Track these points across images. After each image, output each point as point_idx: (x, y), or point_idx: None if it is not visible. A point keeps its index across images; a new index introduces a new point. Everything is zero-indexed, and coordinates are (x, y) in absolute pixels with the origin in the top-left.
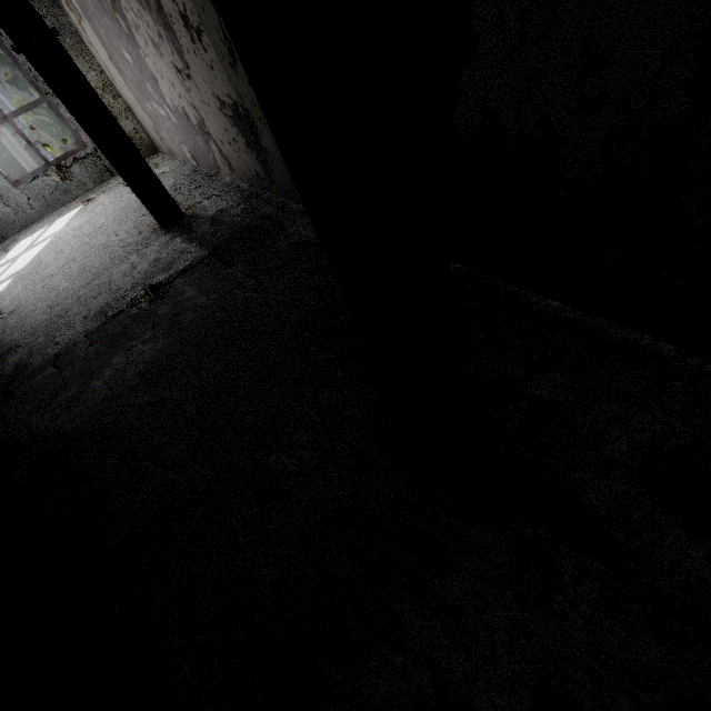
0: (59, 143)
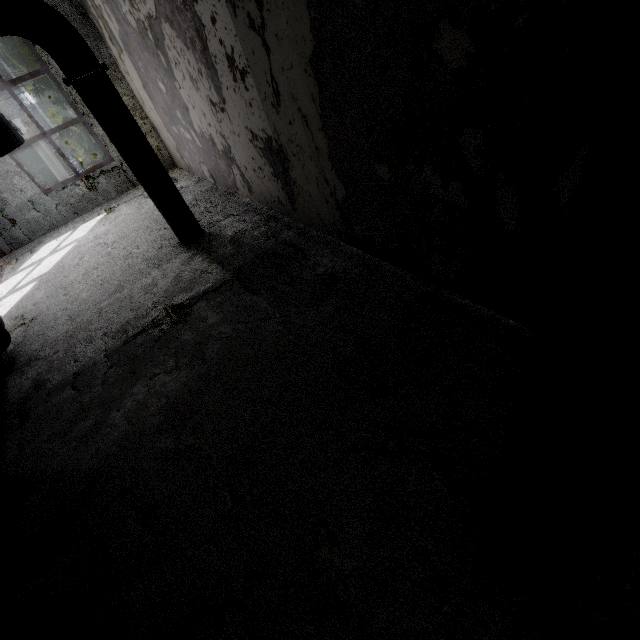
0: (84, 150)
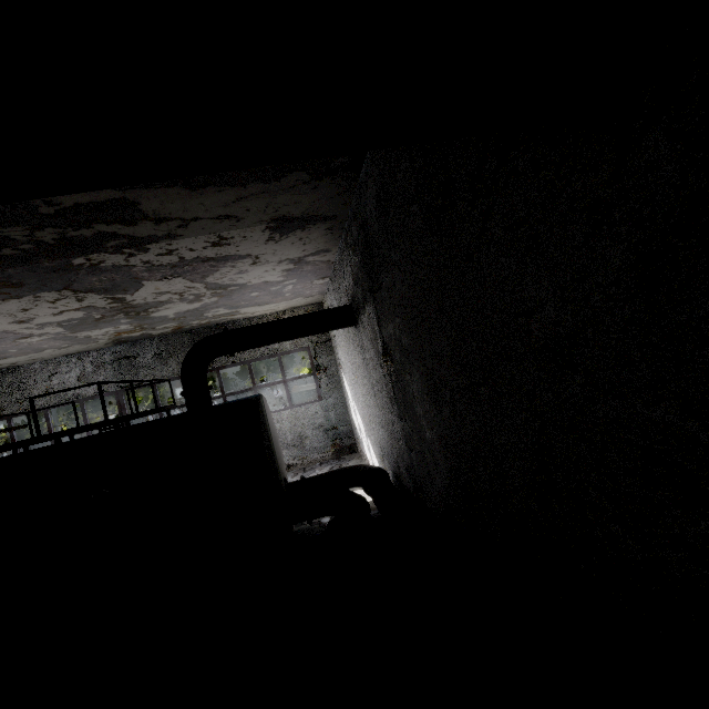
0: None
